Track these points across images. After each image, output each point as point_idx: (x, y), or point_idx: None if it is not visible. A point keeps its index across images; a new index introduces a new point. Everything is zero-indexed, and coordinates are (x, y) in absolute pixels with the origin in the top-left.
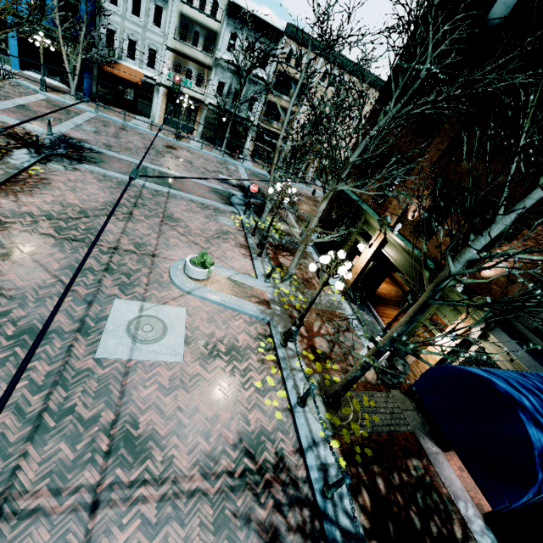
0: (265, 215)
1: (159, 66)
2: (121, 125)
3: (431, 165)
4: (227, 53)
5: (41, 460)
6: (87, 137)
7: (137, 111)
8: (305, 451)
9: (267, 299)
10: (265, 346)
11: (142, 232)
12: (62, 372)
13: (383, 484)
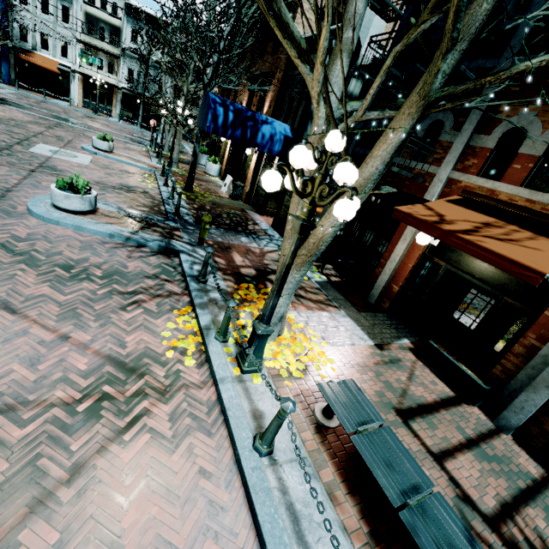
0: (167, 145)
1: (72, 56)
2: (42, 100)
3: (246, 72)
4: (132, 45)
5: (1, 159)
6: (10, 98)
7: (57, 96)
8: (161, 192)
9: (157, 167)
10: (149, 176)
11: (60, 134)
12: (8, 149)
13: (209, 208)
